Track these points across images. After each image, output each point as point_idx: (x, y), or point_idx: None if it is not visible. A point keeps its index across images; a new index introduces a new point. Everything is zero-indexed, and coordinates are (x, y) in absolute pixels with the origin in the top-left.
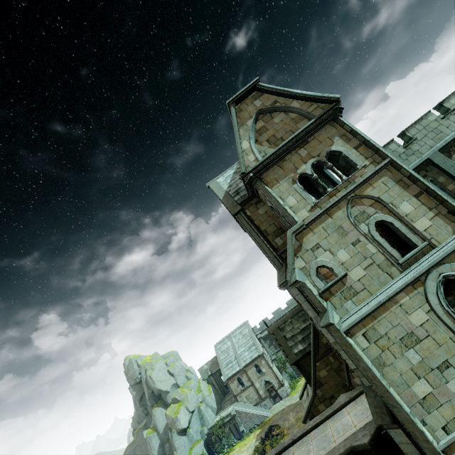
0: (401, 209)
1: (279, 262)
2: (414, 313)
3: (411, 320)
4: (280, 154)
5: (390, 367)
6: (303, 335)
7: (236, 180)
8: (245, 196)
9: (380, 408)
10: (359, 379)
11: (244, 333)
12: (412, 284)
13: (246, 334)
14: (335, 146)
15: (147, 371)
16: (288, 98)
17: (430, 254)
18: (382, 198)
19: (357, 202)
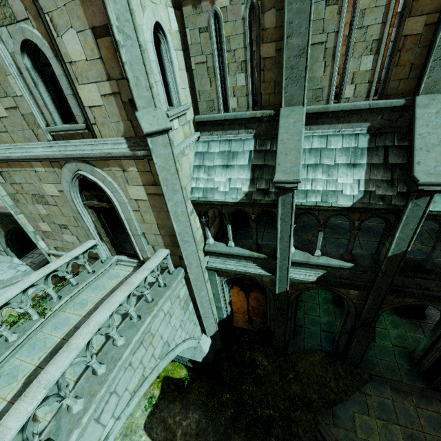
0: (64, 43)
1: None
2: (48, 184)
3: (45, 188)
4: None
5: (23, 205)
6: None
7: None
8: None
9: None
10: None
11: None
12: (50, 161)
13: None
14: None
15: None
16: None
17: (83, 142)
18: None
19: None
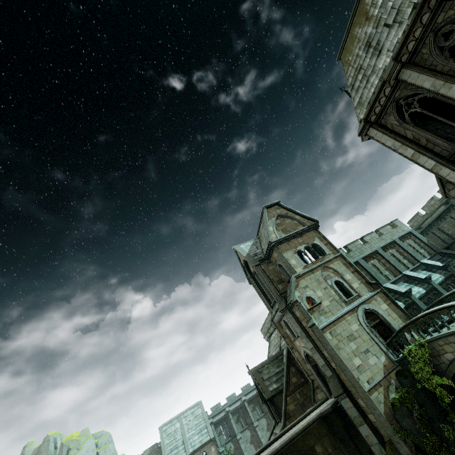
0: (346, 277)
1: (280, 298)
2: (353, 324)
3: (352, 328)
4: (289, 238)
5: (342, 350)
6: (277, 377)
7: (254, 248)
8: (261, 257)
9: (337, 386)
10: (321, 394)
11: (196, 414)
12: (352, 311)
13: (198, 415)
14: (316, 241)
15: (71, 451)
16: (294, 213)
17: (359, 299)
18: (337, 270)
19: (326, 269)
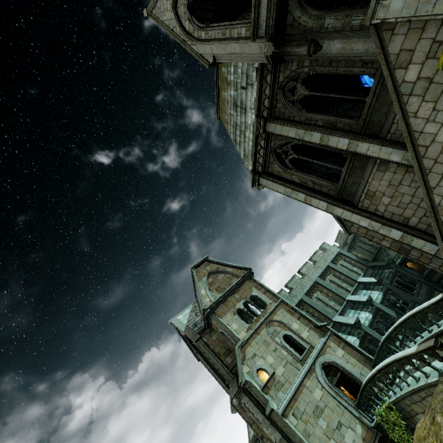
0: (293, 326)
1: (231, 377)
2: (315, 391)
3: (315, 397)
4: (224, 297)
5: (313, 435)
6: None
7: (193, 316)
8: (202, 327)
9: None
10: None
11: None
12: (309, 371)
13: None
14: (254, 292)
15: None
16: (225, 266)
17: (313, 351)
18: (282, 321)
19: (271, 324)
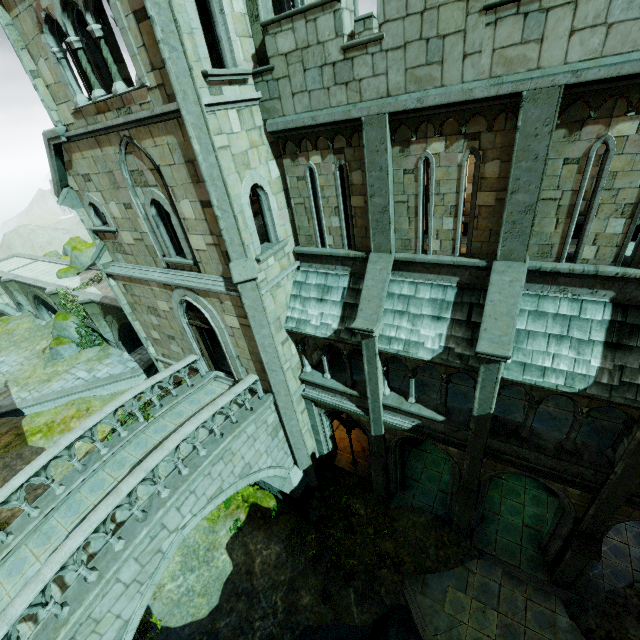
0: (181, 206)
1: None
2: (161, 301)
3: (158, 304)
4: None
5: (139, 313)
6: None
7: None
8: None
9: None
10: None
11: None
12: (164, 284)
13: None
14: None
15: None
16: None
17: (191, 274)
18: (162, 172)
19: (135, 150)
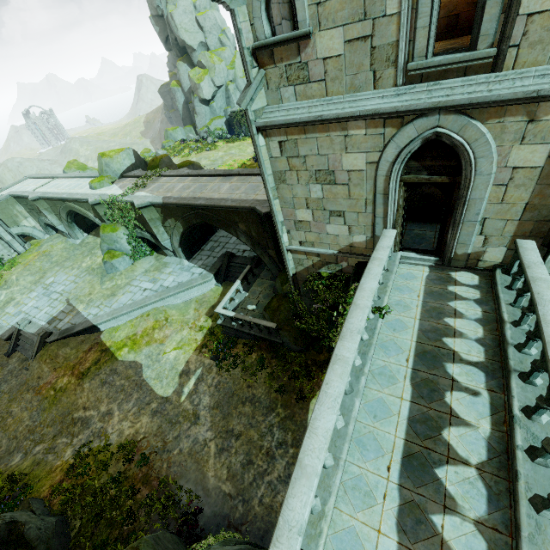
0: None
1: None
2: (354, 154)
3: (344, 161)
4: None
5: (288, 186)
6: None
7: None
8: None
9: None
10: None
11: None
12: (387, 117)
13: None
14: None
15: (168, 5)
16: None
17: (470, 81)
18: None
19: None
